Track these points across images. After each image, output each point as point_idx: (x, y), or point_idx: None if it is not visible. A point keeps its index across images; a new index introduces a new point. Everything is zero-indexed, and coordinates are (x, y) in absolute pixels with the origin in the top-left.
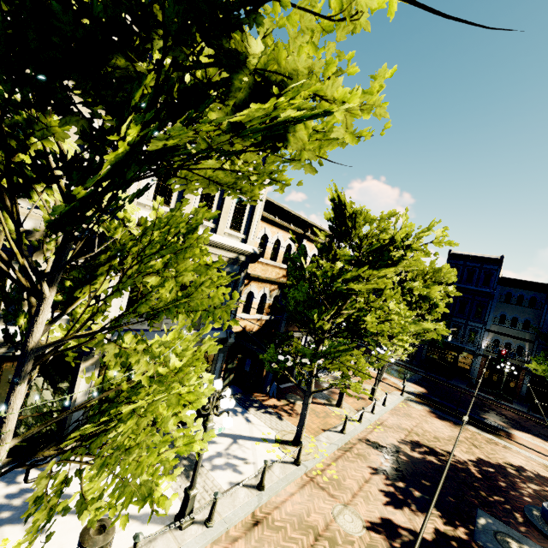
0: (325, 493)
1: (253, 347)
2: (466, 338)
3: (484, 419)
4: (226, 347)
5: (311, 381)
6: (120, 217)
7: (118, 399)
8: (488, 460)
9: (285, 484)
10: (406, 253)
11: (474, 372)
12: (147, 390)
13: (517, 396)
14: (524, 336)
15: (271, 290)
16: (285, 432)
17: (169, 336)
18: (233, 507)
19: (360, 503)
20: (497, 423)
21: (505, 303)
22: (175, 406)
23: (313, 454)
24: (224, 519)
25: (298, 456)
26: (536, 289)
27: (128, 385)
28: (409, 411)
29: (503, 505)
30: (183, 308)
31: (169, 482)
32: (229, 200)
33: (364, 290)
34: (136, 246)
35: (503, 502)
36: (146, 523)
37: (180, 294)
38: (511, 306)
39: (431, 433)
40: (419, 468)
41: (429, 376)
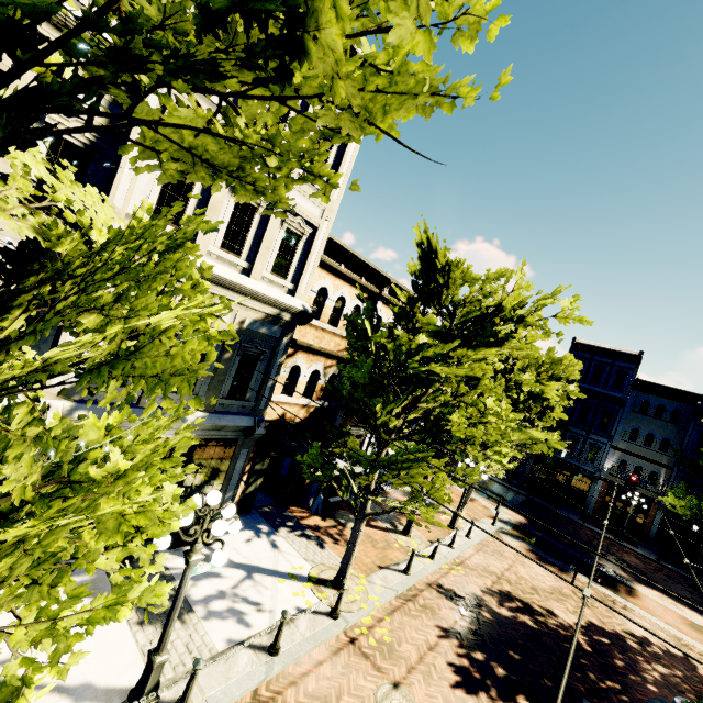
0: (369, 664)
1: (291, 443)
2: (584, 455)
3: (599, 567)
4: (253, 440)
5: (366, 499)
6: (70, 220)
7: (17, 514)
8: (602, 625)
9: (311, 646)
10: (517, 329)
11: (591, 501)
12: (61, 505)
13: (644, 537)
14: (660, 460)
15: (327, 367)
16: (325, 567)
17: (112, 416)
18: (225, 680)
19: (417, 683)
20: (617, 573)
21: (640, 414)
22: (111, 533)
23: (360, 602)
24: (208, 699)
25: (336, 606)
26: (682, 400)
27: (44, 492)
28: (501, 547)
29: (618, 696)
30: (122, 370)
31: (134, 634)
32: (272, 231)
33: (453, 377)
34: (85, 266)
35: (620, 690)
36: (82, 701)
37: (124, 347)
38: (647, 419)
39: (528, 582)
40: (506, 633)
41: (532, 501)
